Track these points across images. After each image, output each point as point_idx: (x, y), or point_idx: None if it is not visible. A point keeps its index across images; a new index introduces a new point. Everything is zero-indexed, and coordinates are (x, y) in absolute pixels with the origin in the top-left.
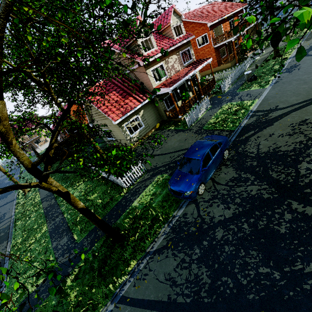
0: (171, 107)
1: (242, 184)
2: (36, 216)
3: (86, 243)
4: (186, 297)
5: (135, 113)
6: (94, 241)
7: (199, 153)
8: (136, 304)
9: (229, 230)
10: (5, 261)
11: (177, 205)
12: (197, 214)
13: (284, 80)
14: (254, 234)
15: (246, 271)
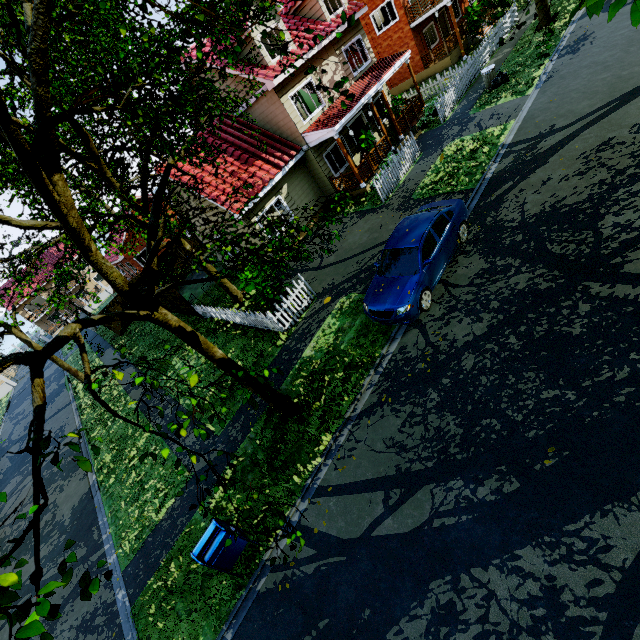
0: (341, 170)
1: (498, 276)
2: (125, 416)
3: (233, 433)
4: (426, 461)
5: (273, 192)
6: (248, 425)
7: (413, 237)
8: (344, 491)
9: (485, 352)
10: (92, 494)
11: (385, 338)
12: (424, 342)
13: (565, 72)
14: (529, 348)
15: (521, 403)
